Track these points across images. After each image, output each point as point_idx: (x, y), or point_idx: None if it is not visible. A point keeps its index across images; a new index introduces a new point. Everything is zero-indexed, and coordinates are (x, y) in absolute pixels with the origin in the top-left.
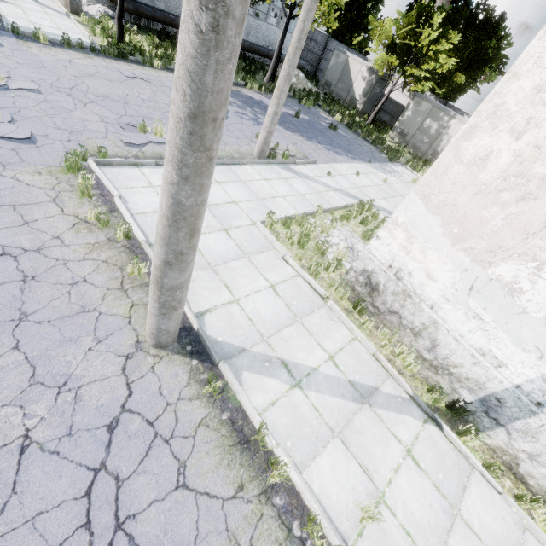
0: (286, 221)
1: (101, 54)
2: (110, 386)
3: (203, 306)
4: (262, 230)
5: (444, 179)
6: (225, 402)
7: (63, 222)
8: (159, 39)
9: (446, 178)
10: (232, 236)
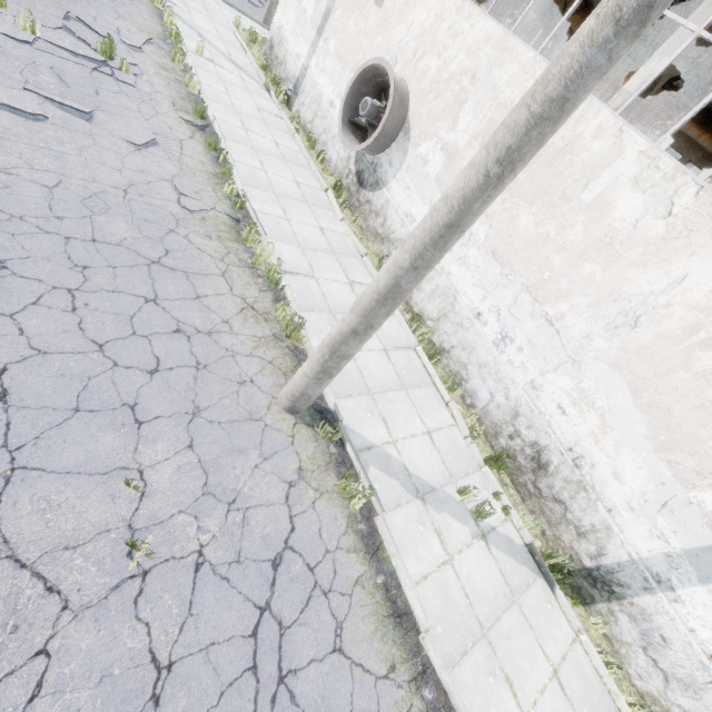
0: (250, 31)
1: None
2: None
3: None
4: (231, 25)
5: None
6: (161, 12)
7: None
8: None
9: None
10: (208, 12)
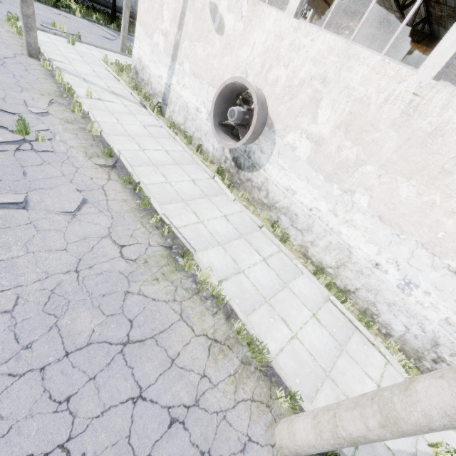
0: (116, 63)
1: (44, 3)
2: (8, 54)
3: (54, 59)
4: (101, 62)
5: (141, 12)
6: (51, 71)
7: (2, 29)
8: (88, 10)
9: (141, 11)
10: (83, 58)
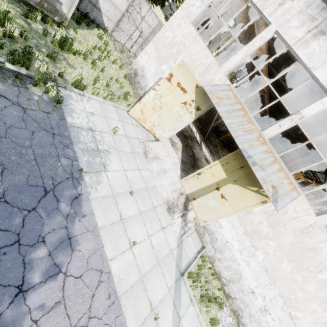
0: None
1: None
2: None
3: None
4: None
5: None
6: None
7: None
8: None
9: None
10: None
